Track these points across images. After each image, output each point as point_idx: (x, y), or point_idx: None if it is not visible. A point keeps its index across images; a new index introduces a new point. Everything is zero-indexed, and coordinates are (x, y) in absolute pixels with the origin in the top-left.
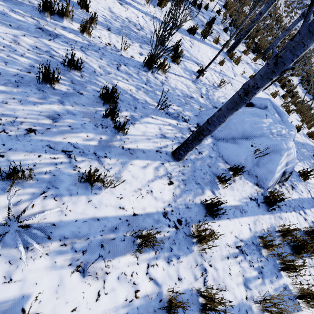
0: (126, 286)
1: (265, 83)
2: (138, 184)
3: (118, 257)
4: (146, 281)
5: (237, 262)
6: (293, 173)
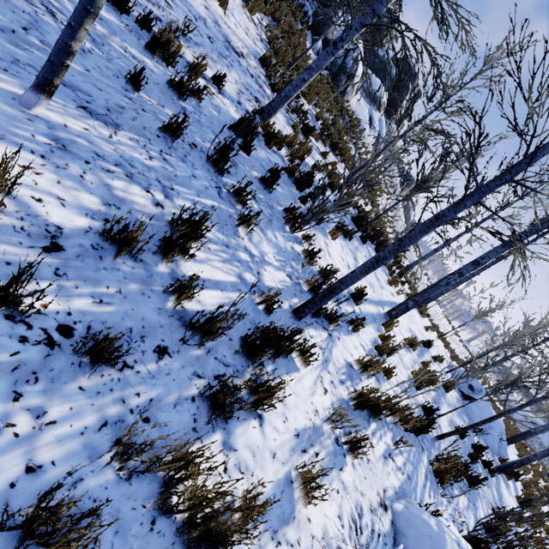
0: None
1: None
2: (511, 506)
3: None
4: None
5: None
6: None
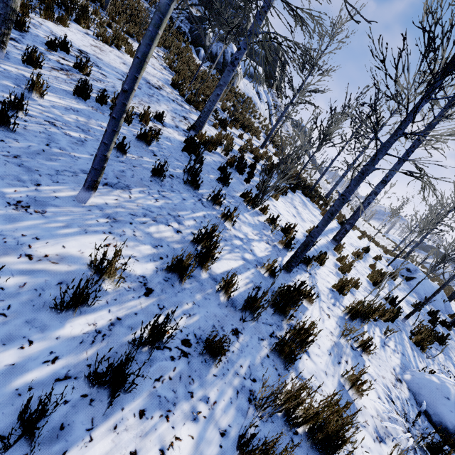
0: None
1: None
2: None
3: None
4: None
5: None
6: None
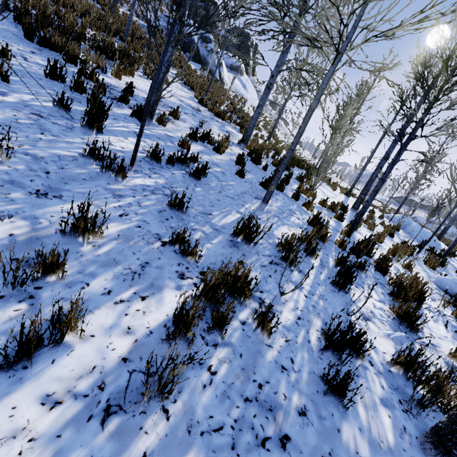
0: None
1: None
2: None
3: None
4: None
5: None
6: None
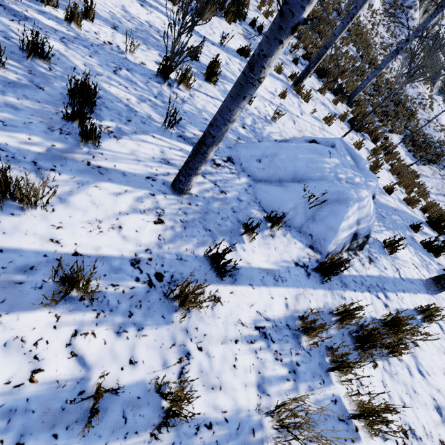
0: (18, 360)
1: (273, 48)
2: (98, 213)
3: (20, 312)
4: (63, 358)
5: (252, 350)
6: (374, 243)
